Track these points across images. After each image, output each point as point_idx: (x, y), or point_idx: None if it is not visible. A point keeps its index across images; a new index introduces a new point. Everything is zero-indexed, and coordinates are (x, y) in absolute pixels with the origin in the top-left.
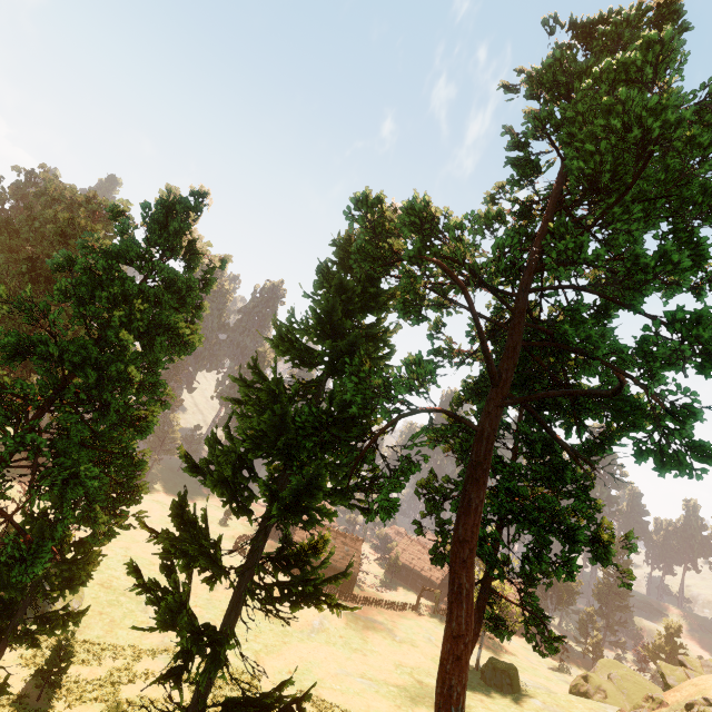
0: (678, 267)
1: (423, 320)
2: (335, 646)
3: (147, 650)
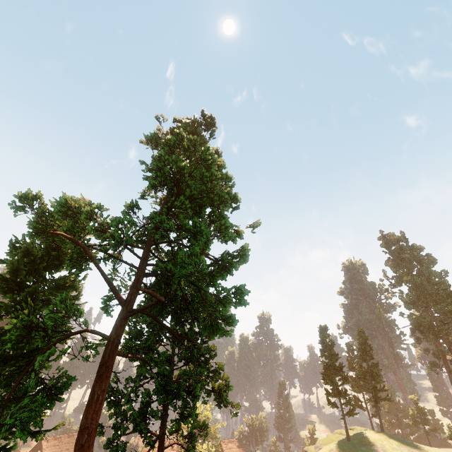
0: (201, 229)
1: (85, 270)
2: None
3: None
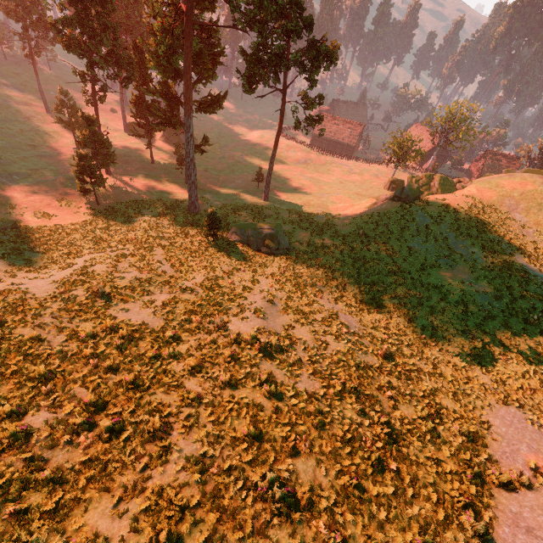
0: None
1: None
2: (307, 170)
3: (216, 158)
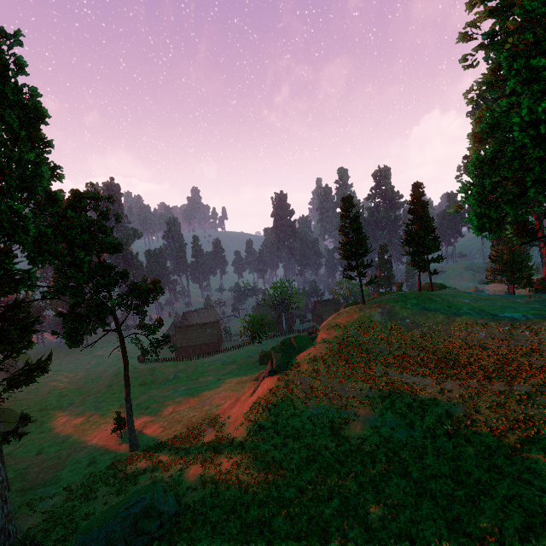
0: None
1: None
2: (180, 383)
3: (57, 426)
